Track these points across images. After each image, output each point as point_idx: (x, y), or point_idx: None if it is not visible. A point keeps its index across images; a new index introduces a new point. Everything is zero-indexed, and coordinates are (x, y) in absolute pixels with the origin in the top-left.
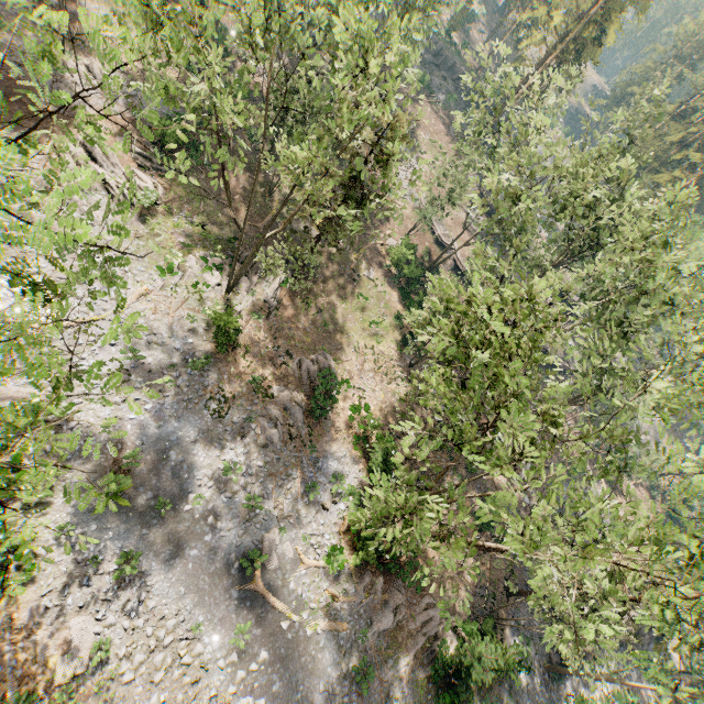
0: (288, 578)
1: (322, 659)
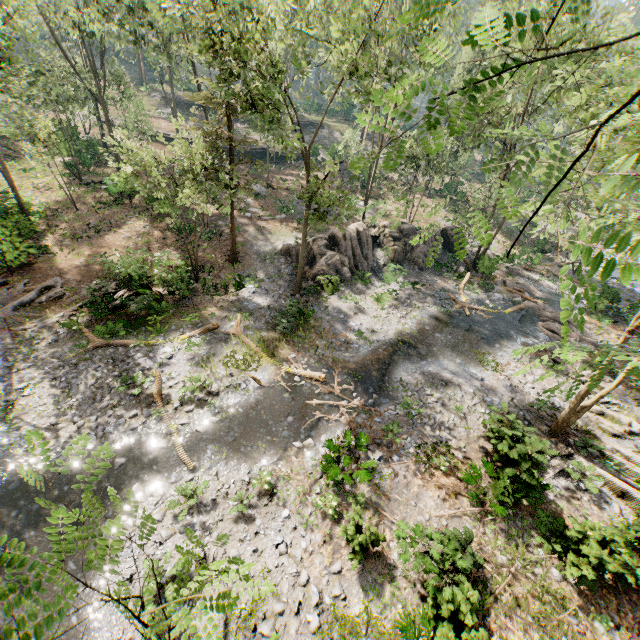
0: None
1: None
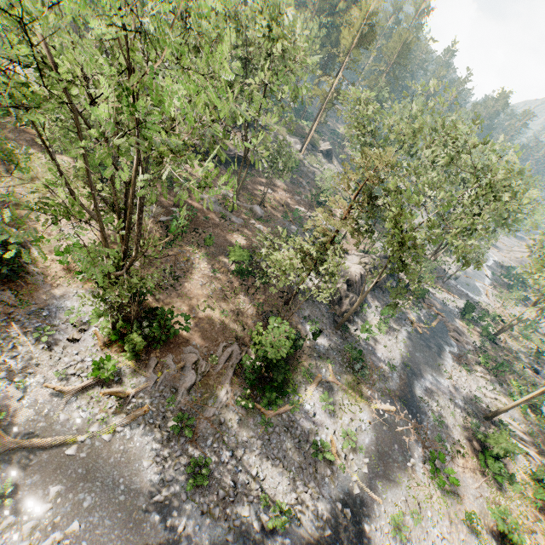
0: (54, 414)
1: (136, 445)
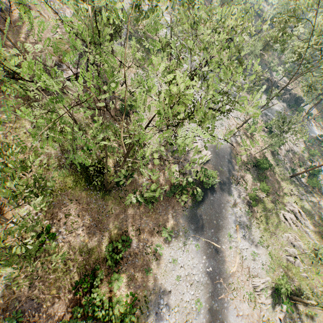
0: None
1: None
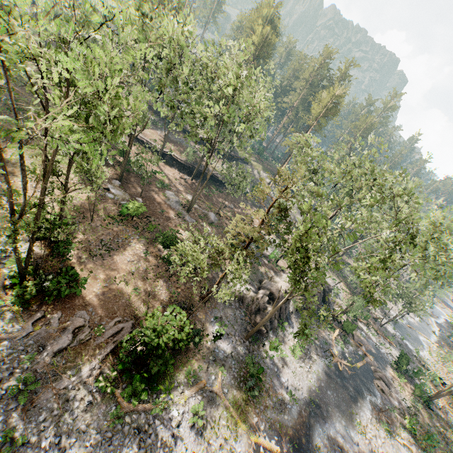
0: None
1: None
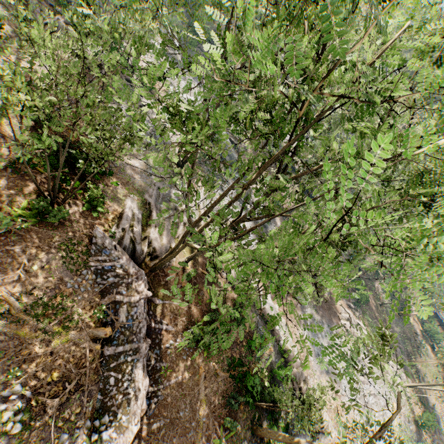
0: None
1: None
